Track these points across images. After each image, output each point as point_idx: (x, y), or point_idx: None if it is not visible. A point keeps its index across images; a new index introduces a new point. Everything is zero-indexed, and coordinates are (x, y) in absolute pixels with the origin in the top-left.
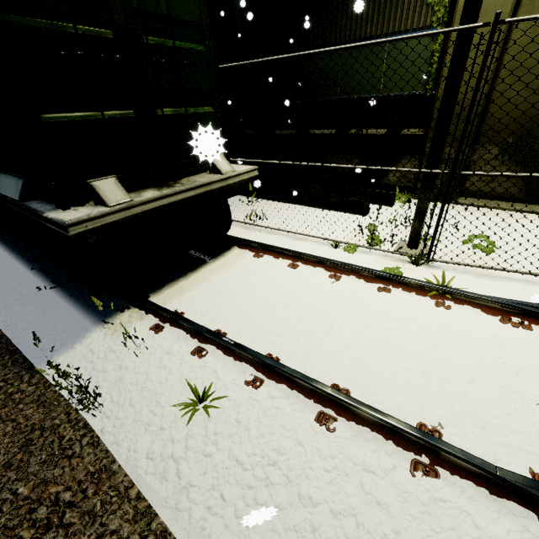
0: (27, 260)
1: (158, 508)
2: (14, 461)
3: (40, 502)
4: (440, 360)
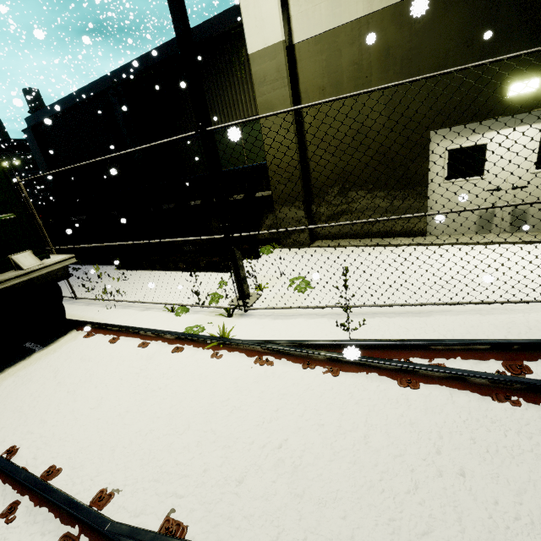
0: None
1: None
2: None
3: None
4: (175, 414)
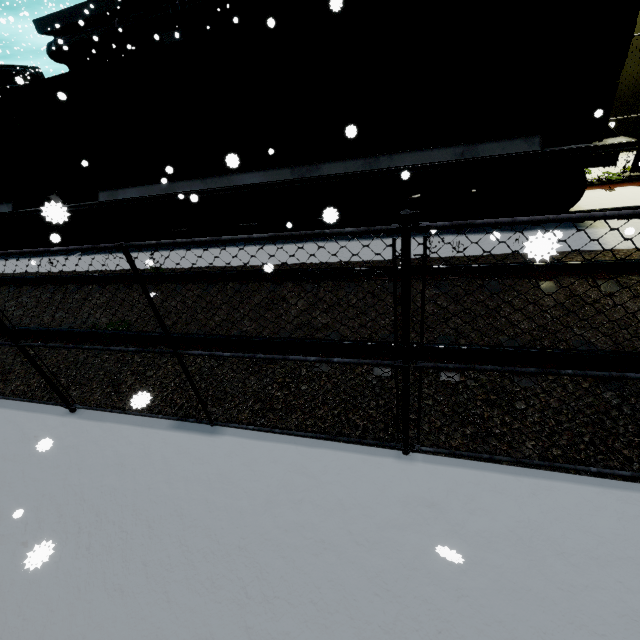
0: (418, 235)
1: None
2: None
3: None
4: None
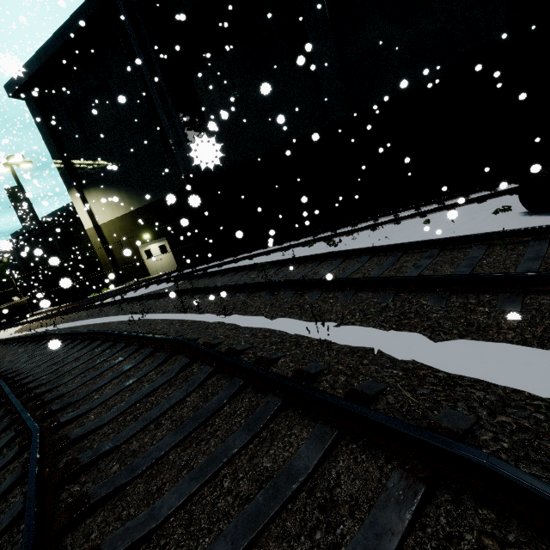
0: None
1: None
2: None
3: None
4: None
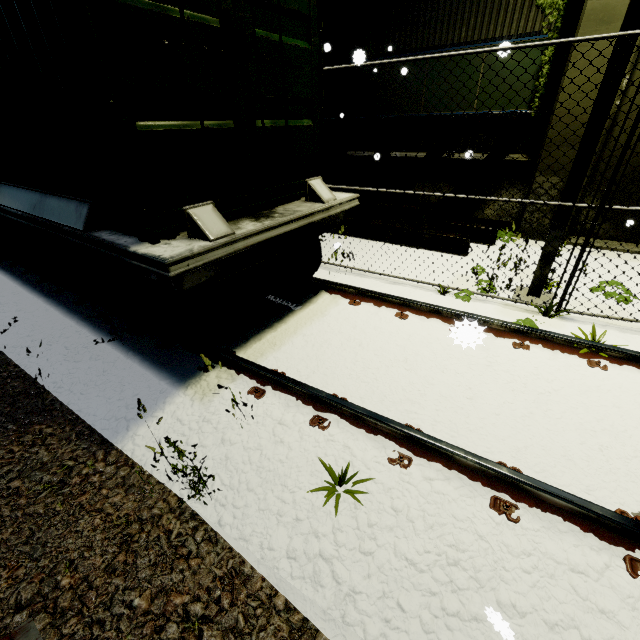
0: (63, 305)
1: (316, 621)
2: (117, 564)
3: (166, 617)
4: (614, 432)
